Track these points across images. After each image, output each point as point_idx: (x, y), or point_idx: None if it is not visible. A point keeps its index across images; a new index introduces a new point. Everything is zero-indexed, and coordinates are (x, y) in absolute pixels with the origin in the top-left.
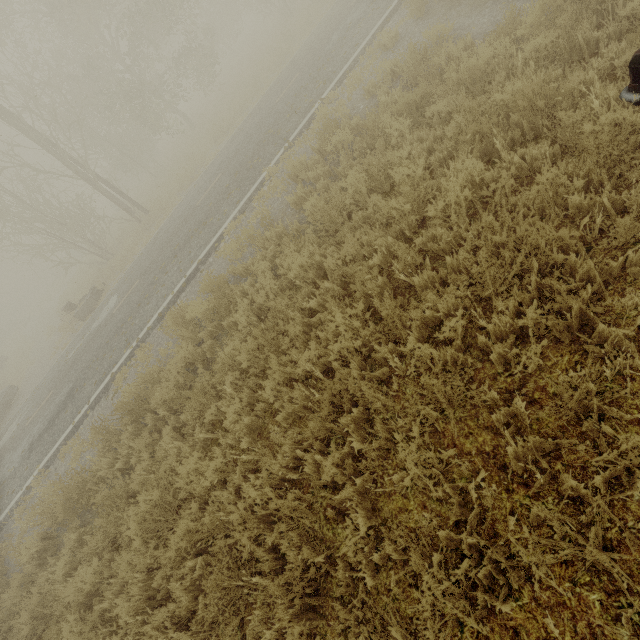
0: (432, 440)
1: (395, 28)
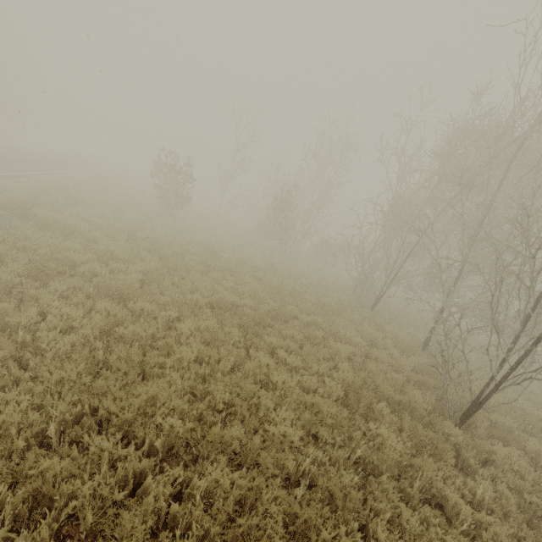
0: None
1: None
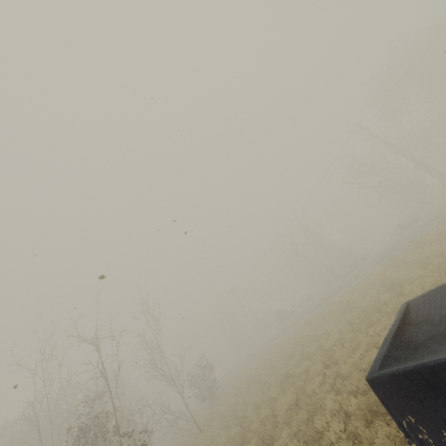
0: None
1: None
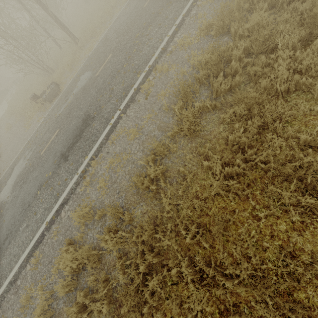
0: None
1: None
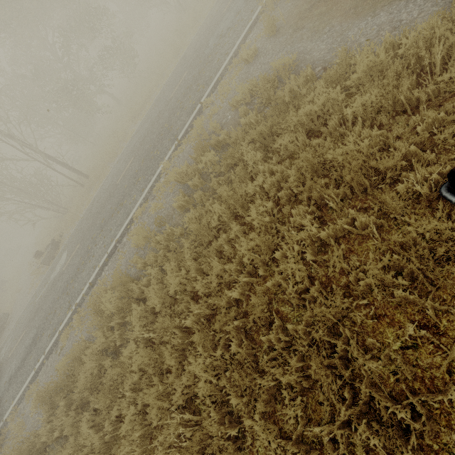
0: None
1: (253, 45)
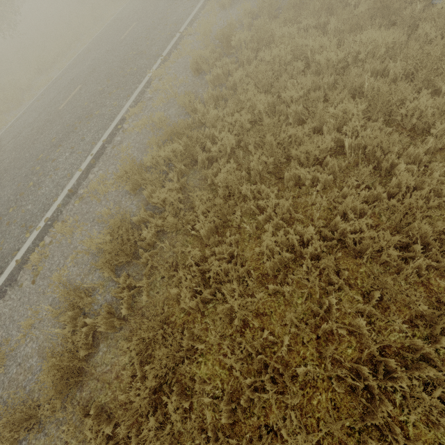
0: (442, 154)
1: None
